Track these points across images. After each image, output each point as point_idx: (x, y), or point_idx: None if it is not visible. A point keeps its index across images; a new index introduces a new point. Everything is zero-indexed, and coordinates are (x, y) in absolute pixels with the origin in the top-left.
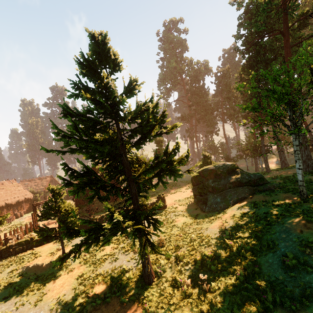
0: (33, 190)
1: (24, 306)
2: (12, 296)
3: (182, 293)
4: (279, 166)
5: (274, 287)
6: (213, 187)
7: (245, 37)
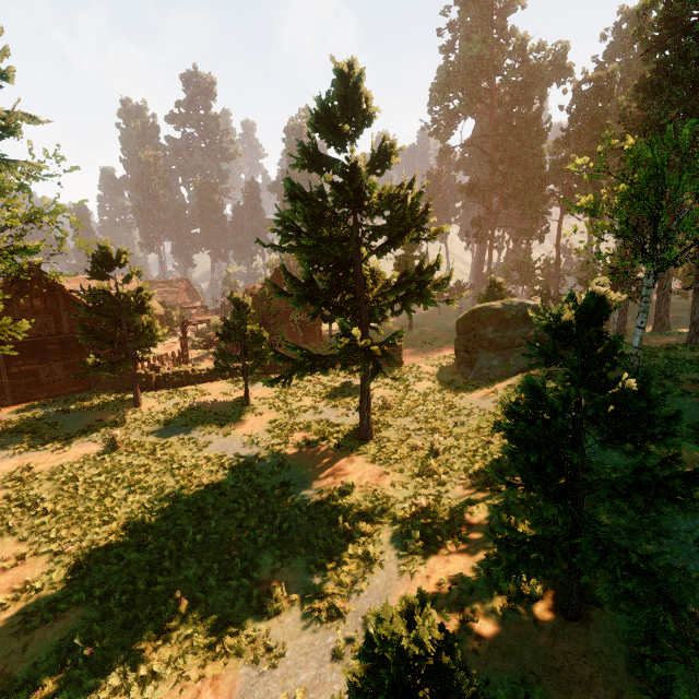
0: (163, 300)
1: (211, 435)
2: (192, 425)
3: (407, 450)
4: None
5: None
6: (491, 340)
7: (666, 7)
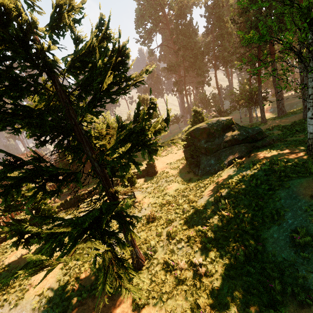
0: None
1: (4, 308)
2: None
3: (174, 279)
4: (274, 113)
5: (281, 271)
6: (206, 148)
7: None
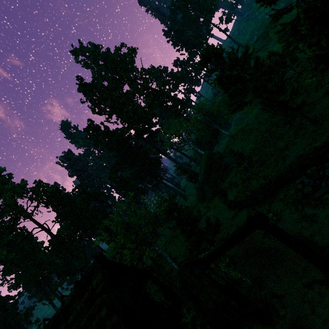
0: None
1: None
2: None
3: None
4: None
5: None
6: (219, 156)
7: (118, 141)
